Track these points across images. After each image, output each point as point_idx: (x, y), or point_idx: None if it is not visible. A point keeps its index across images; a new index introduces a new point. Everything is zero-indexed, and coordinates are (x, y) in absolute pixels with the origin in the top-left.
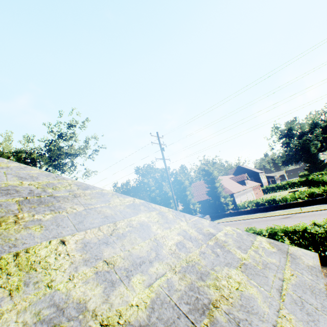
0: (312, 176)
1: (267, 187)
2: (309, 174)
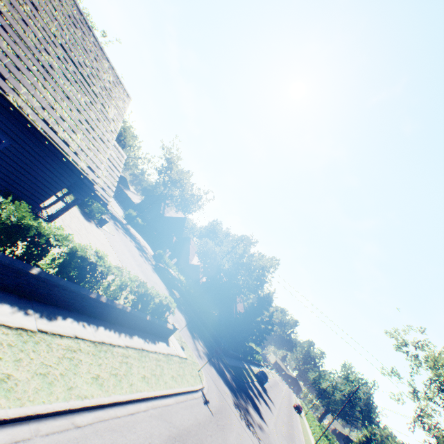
0: None
1: None
2: None
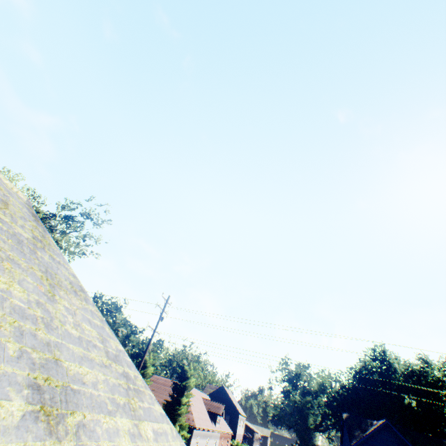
0: None
1: (239, 444)
2: None
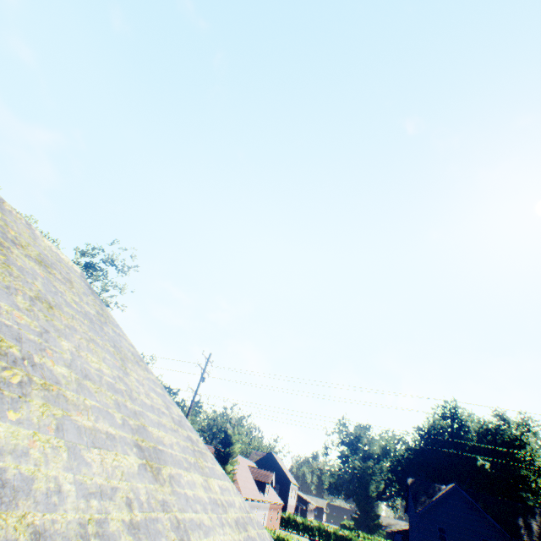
0: (353, 533)
1: (291, 516)
2: (354, 529)
